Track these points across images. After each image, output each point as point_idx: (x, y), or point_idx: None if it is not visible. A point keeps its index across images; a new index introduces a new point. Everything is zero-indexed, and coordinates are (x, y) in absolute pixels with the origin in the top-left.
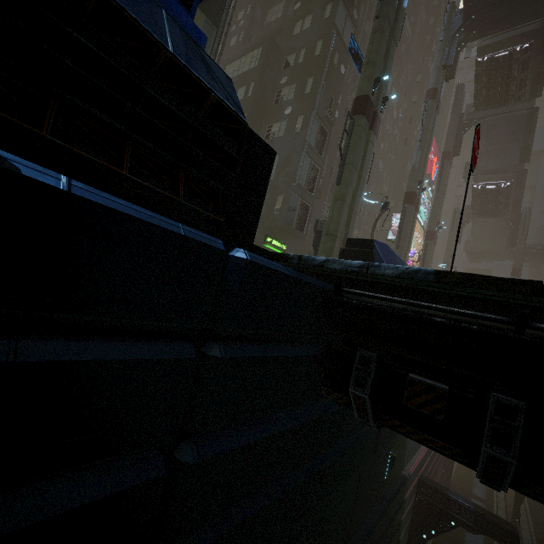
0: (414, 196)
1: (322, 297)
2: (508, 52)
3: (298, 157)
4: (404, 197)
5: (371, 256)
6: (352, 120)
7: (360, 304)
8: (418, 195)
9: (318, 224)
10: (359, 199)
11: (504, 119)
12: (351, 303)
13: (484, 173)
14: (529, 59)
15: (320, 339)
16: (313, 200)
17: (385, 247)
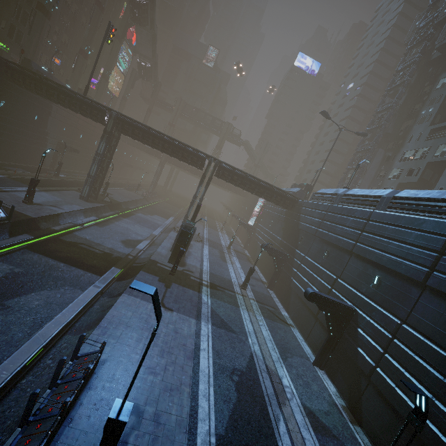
0: (83, 52)
1: (4, 63)
2: (139, 0)
3: (15, 5)
4: (79, 50)
5: (30, 64)
6: (35, 11)
7: (9, 65)
8: (87, 52)
9: (22, 47)
10: (41, 44)
11: (146, 31)
12: (8, 64)
13: (140, 55)
14: (147, 9)
15: (5, 69)
16: (26, 30)
17: (35, 64)
